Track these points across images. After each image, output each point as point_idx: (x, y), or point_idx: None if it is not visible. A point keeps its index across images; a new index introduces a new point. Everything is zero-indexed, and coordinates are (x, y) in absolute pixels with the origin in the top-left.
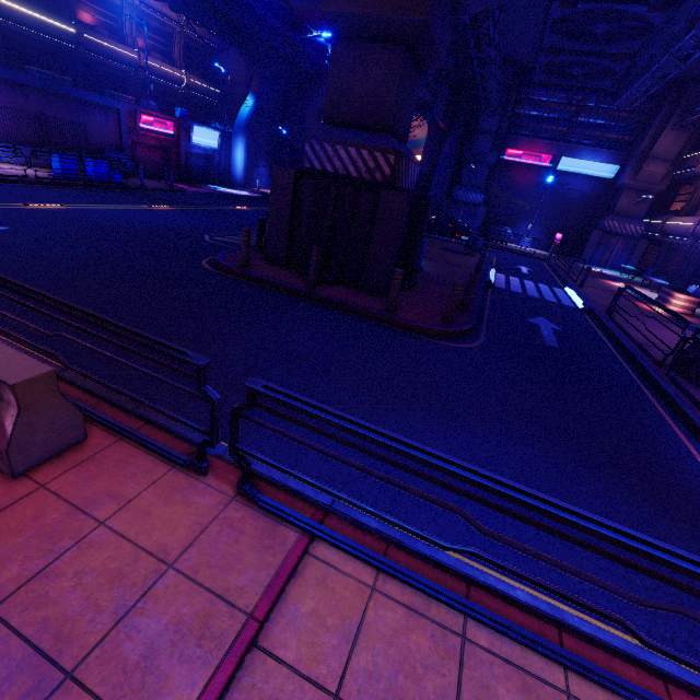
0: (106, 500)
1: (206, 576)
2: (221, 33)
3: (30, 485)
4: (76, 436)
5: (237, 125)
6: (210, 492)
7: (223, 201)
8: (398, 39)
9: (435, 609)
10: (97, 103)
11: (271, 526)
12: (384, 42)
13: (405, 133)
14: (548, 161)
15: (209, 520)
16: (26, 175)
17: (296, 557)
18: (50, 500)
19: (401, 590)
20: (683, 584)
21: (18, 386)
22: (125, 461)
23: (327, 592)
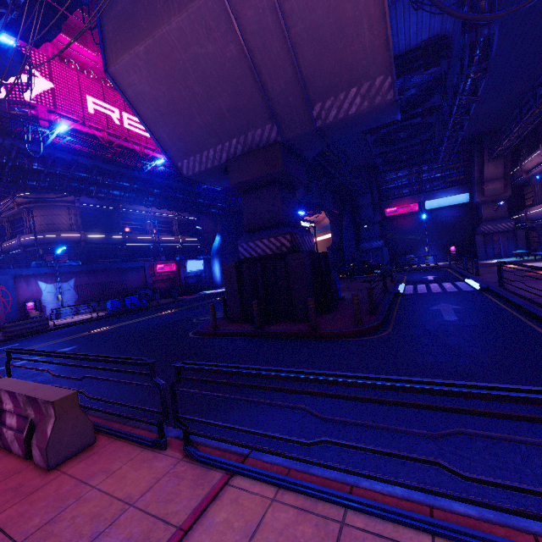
0: (100, 474)
1: (153, 508)
2: (195, 211)
3: (57, 473)
4: (88, 440)
5: (213, 253)
6: (166, 459)
7: (208, 298)
8: (273, 182)
9: (321, 507)
10: (133, 267)
11: (204, 472)
12: (266, 185)
13: (296, 222)
14: (416, 207)
15: (162, 474)
16: (92, 317)
17: (219, 488)
18: (67, 479)
19: (295, 497)
20: (443, 406)
21: (56, 402)
22: (116, 450)
23: (237, 506)
